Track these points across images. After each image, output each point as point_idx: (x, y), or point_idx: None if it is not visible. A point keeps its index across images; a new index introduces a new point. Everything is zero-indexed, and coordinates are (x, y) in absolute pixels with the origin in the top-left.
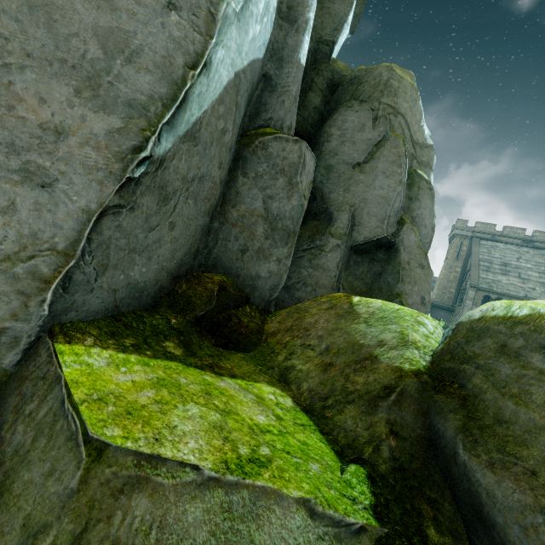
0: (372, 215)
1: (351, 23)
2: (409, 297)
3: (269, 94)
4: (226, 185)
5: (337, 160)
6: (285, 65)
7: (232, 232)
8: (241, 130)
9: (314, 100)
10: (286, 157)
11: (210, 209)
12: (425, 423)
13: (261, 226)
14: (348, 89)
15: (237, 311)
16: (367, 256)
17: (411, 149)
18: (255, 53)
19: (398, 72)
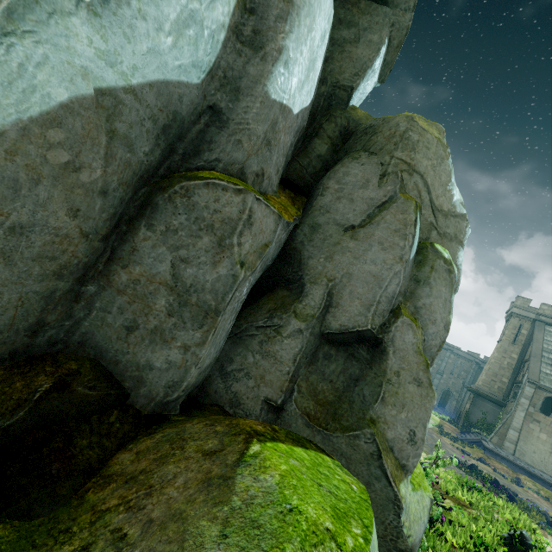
0: (355, 297)
1: (380, 71)
2: (389, 428)
3: (217, 131)
4: (118, 237)
5: (327, 219)
6: (243, 98)
7: (117, 301)
8: (164, 170)
9: (319, 147)
10: (219, 210)
11: (64, 270)
12: None
13: (164, 298)
14: (361, 139)
15: (80, 422)
16: (345, 350)
17: (430, 216)
18: (169, 72)
19: (422, 124)
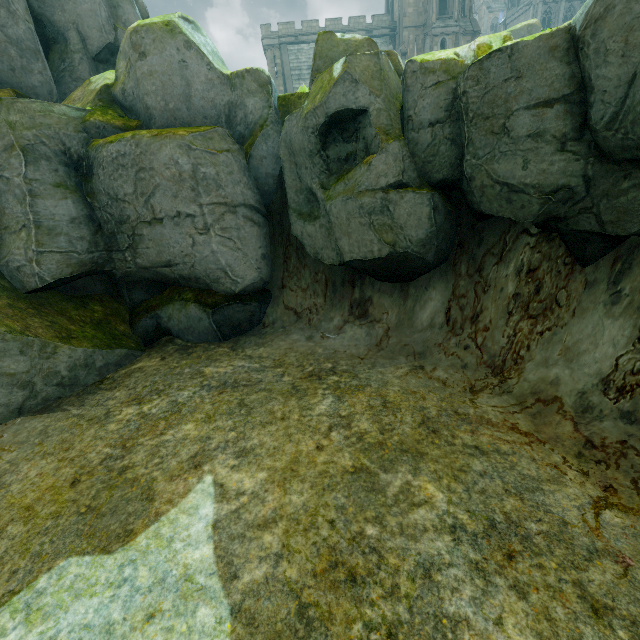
0: (92, 28)
1: None
2: None
3: None
4: None
5: None
6: None
7: None
8: None
9: None
10: None
11: None
12: (111, 97)
13: (12, 50)
14: None
15: None
16: (110, 64)
17: None
18: None
19: None
